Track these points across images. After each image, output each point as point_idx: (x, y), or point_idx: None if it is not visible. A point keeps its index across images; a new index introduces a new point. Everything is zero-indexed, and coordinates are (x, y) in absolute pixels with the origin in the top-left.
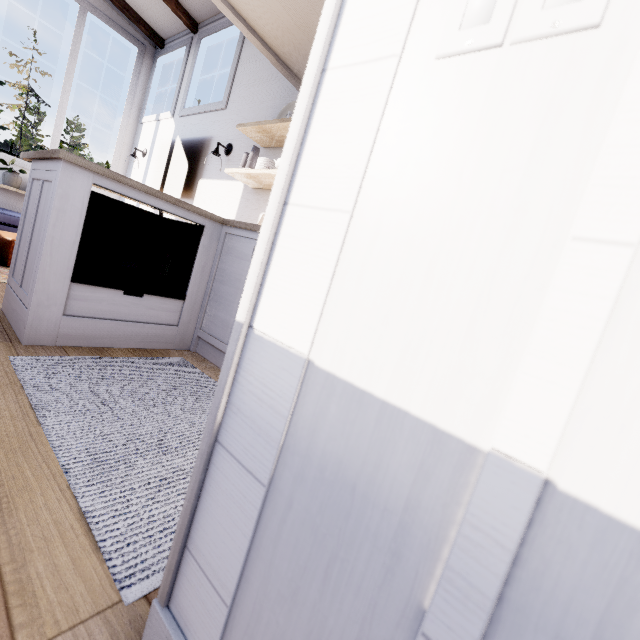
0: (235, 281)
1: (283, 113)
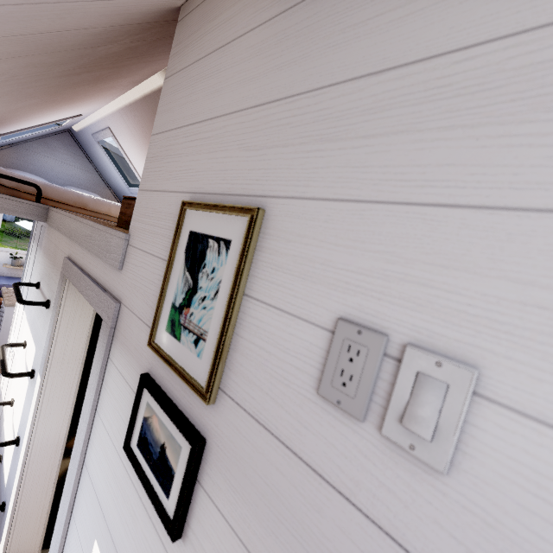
0: None
1: None
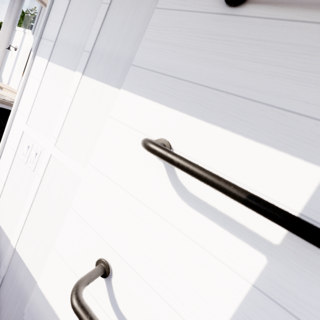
0: None
1: None
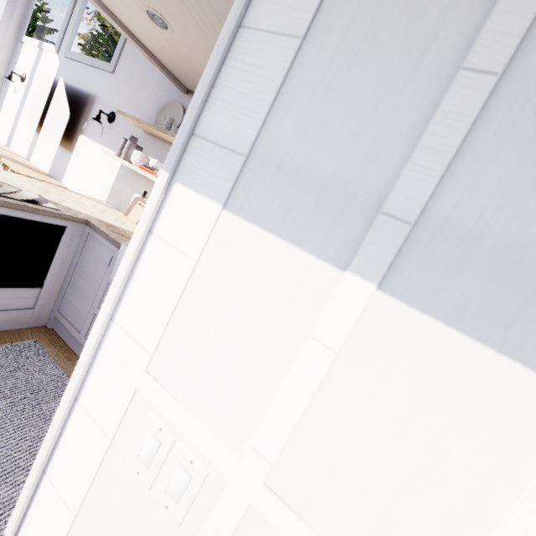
0: (92, 280)
1: (165, 107)
